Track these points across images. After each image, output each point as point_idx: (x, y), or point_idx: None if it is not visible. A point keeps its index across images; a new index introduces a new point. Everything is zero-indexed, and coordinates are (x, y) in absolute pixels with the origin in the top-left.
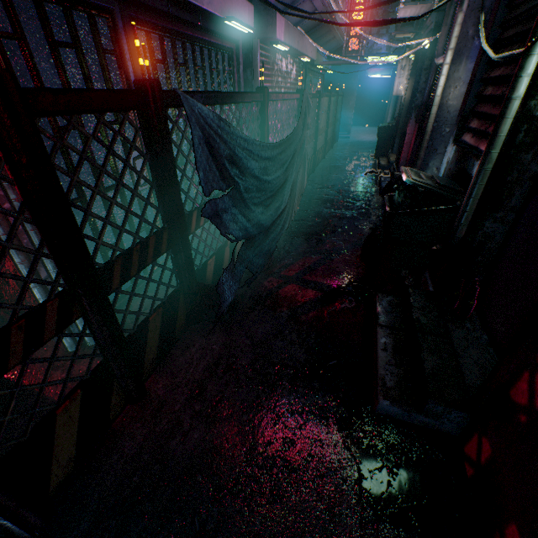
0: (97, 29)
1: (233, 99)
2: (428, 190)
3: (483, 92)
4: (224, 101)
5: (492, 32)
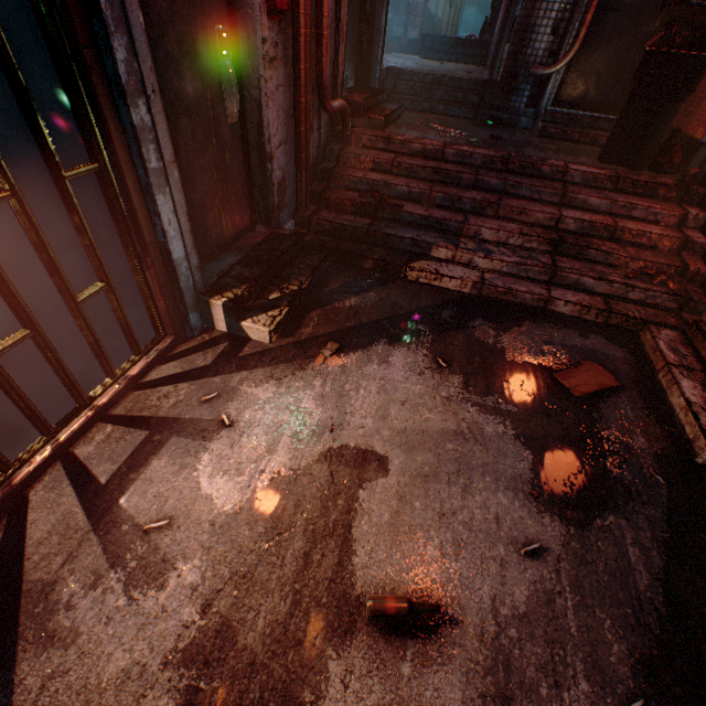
0: None
1: None
2: None
3: None
4: None
5: None
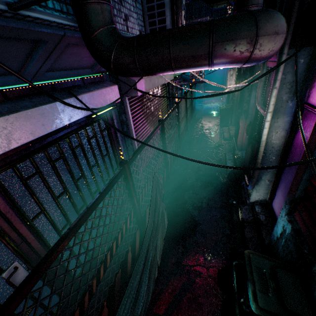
0: None
1: (88, 215)
2: None
3: (315, 201)
4: (75, 232)
5: None
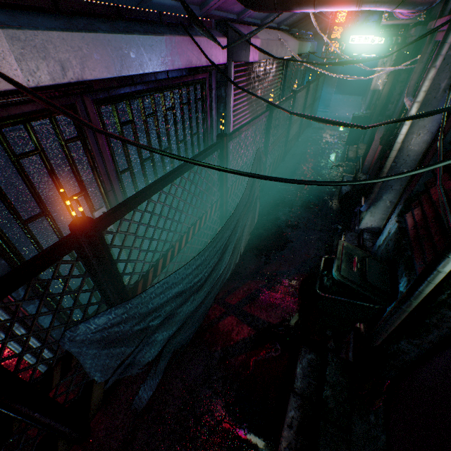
0: (59, 128)
1: (185, 170)
2: (353, 288)
3: (431, 190)
4: (173, 179)
5: (450, 130)
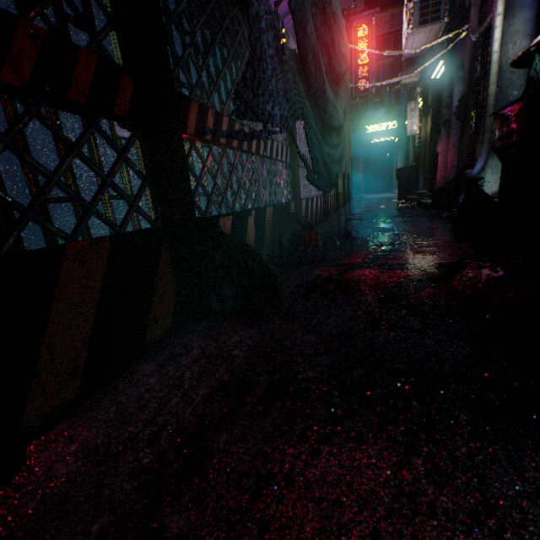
0: None
1: None
2: None
3: None
4: None
5: None
